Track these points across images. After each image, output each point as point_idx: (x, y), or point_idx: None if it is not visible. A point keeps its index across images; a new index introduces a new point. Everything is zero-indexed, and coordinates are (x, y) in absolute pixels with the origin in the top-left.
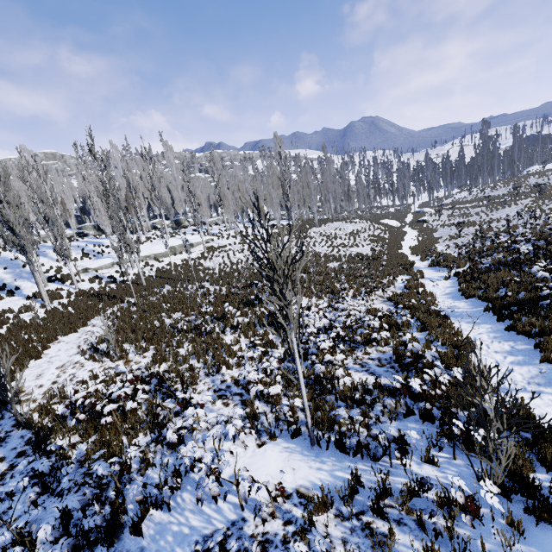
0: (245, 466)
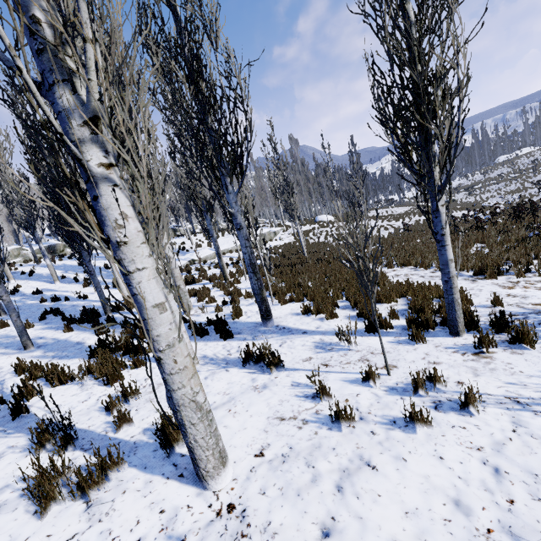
0: None
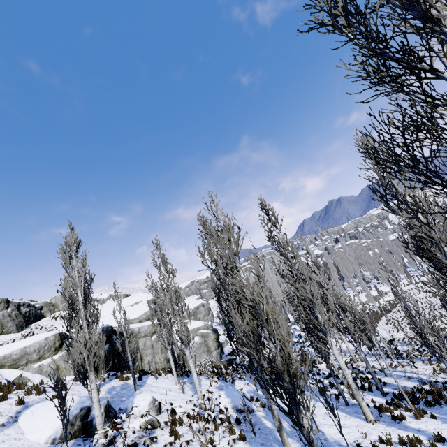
0: None
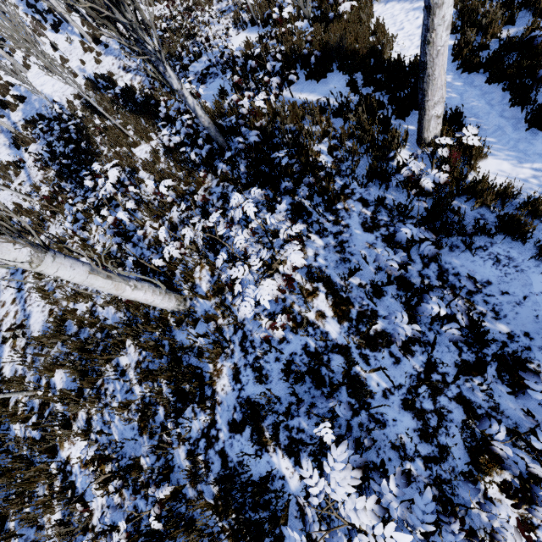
0: (228, 44)
